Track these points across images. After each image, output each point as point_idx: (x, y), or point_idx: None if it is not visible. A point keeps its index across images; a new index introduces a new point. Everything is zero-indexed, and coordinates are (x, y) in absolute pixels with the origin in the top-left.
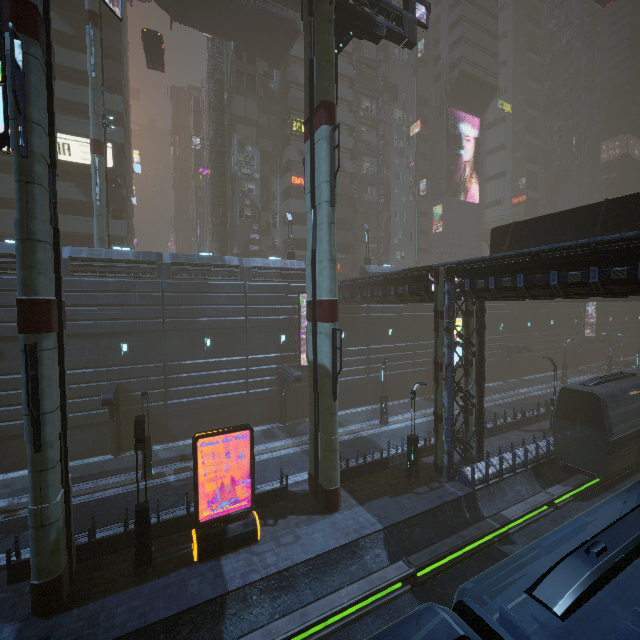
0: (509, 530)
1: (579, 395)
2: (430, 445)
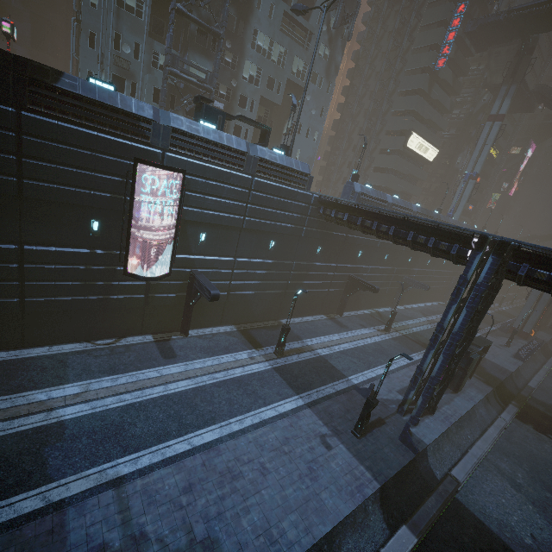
0: None
1: None
2: None
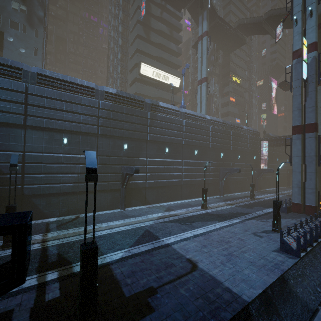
0: None
1: None
2: None
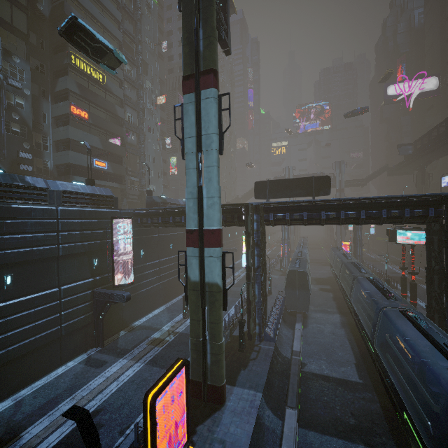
0: (300, 358)
1: (297, 273)
2: (235, 323)
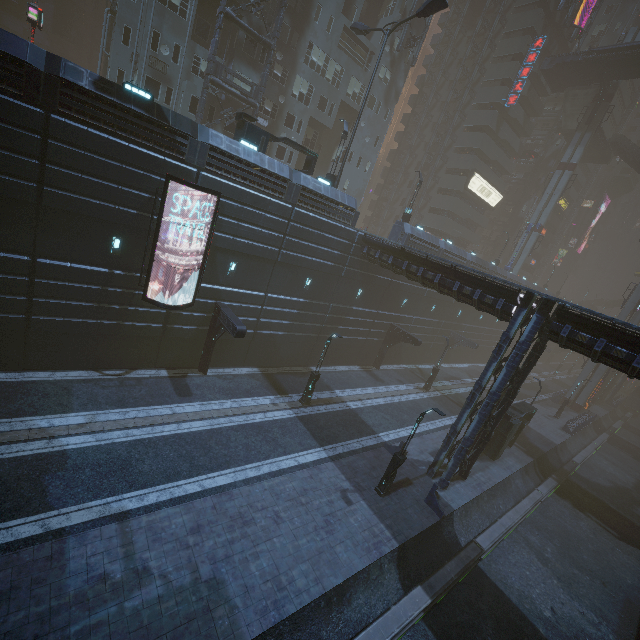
0: (627, 420)
1: None
2: None
